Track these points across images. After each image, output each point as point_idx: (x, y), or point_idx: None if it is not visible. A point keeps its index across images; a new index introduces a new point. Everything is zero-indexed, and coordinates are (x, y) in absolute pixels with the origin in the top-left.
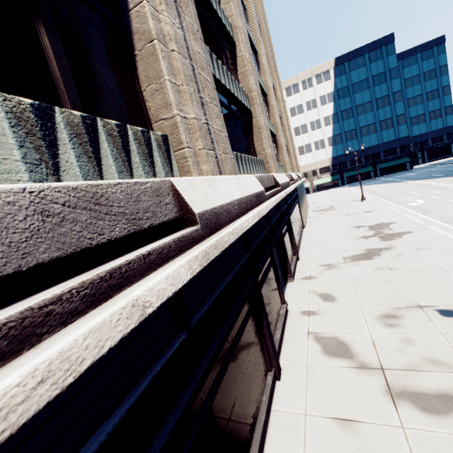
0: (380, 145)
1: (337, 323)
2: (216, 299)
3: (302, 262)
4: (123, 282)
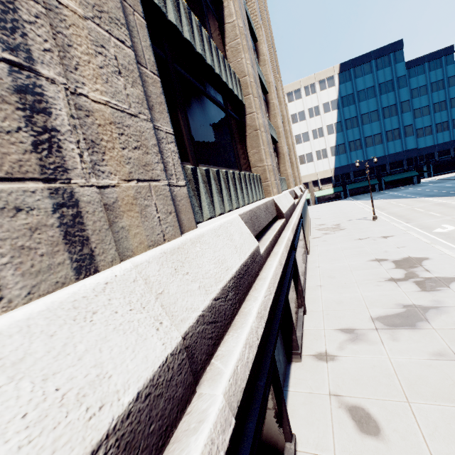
0: (386, 157)
1: None
2: None
3: (311, 317)
4: None
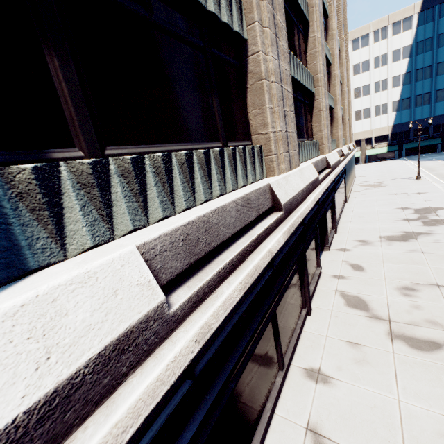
0: None
1: (362, 287)
2: (284, 255)
3: (339, 235)
4: (260, 241)
